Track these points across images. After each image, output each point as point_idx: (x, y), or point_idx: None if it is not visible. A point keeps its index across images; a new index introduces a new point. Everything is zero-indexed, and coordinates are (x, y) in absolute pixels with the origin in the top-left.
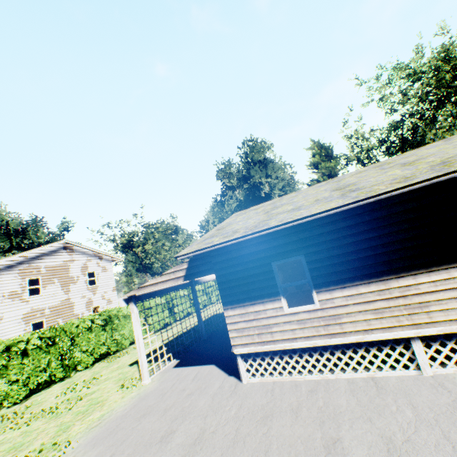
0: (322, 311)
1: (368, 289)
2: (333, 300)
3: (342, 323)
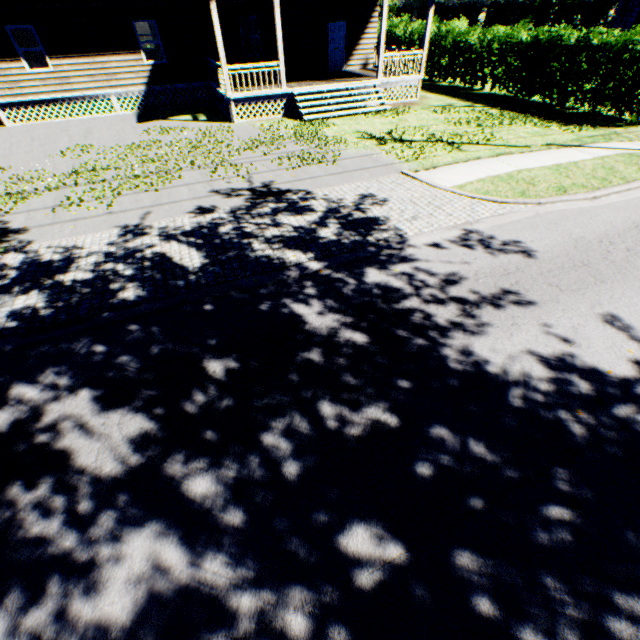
0: (57, 75)
1: (85, 62)
2: (64, 67)
3: (72, 84)
